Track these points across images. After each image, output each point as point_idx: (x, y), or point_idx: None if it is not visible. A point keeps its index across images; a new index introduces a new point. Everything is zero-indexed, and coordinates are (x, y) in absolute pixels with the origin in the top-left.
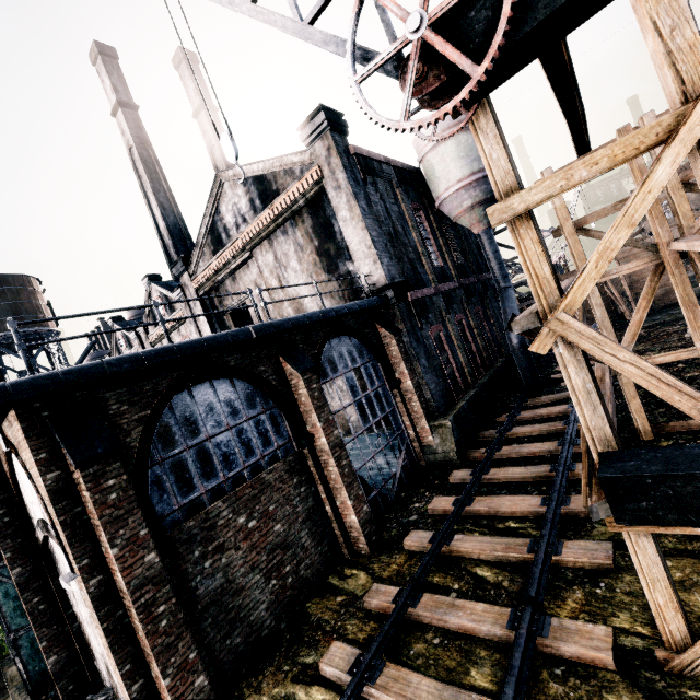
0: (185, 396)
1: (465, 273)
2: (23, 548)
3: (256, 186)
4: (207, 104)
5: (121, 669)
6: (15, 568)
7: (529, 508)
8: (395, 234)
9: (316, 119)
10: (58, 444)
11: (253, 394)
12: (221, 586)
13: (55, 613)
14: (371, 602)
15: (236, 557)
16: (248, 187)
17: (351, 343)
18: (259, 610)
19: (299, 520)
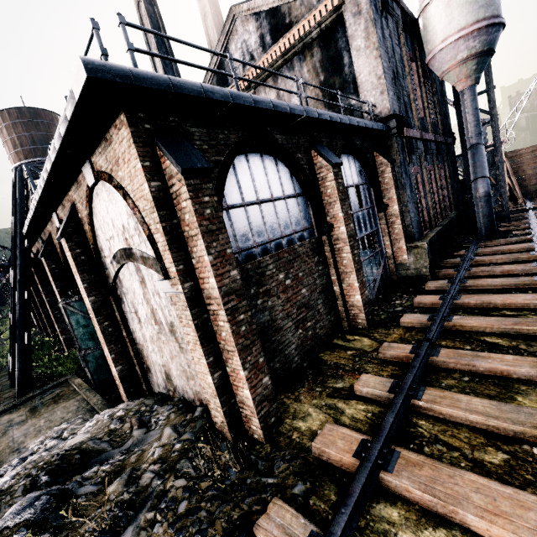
0: (243, 160)
1: (436, 133)
2: (95, 283)
3: (268, 20)
4: None
5: (207, 359)
6: (91, 296)
7: (526, 301)
8: (396, 74)
9: None
10: (158, 158)
11: (289, 178)
12: (267, 322)
13: (119, 336)
14: (386, 353)
15: (277, 303)
16: (260, 22)
17: (355, 164)
18: (291, 349)
19: (317, 290)
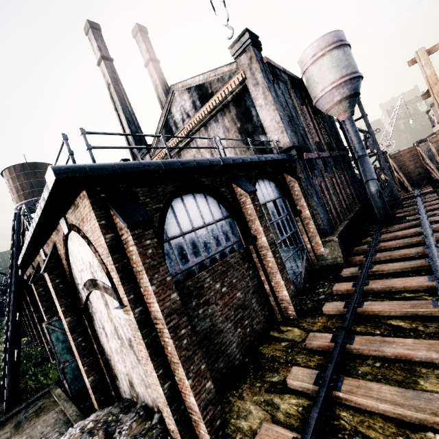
0: (179, 201)
1: (331, 149)
2: (71, 305)
3: (197, 92)
4: (153, 58)
5: (157, 372)
6: (67, 317)
7: (420, 283)
8: (292, 117)
9: (242, 39)
10: (111, 216)
11: (217, 206)
12: (209, 327)
13: (91, 349)
14: (312, 343)
15: (216, 309)
16: (191, 93)
17: (269, 184)
18: (232, 347)
19: (250, 291)
